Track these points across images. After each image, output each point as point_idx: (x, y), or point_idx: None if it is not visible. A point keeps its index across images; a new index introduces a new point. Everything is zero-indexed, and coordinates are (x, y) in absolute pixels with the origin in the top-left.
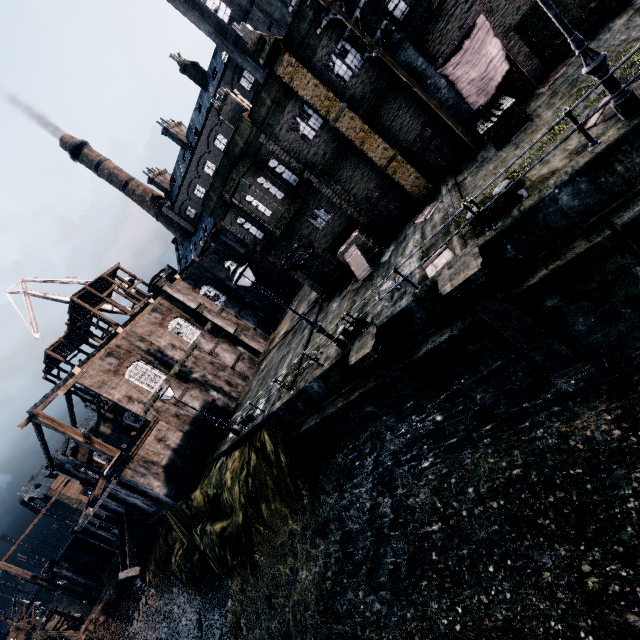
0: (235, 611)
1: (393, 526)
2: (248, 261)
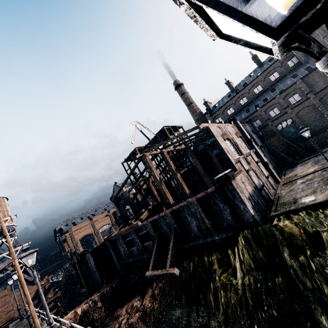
0: None
1: None
2: (262, 140)
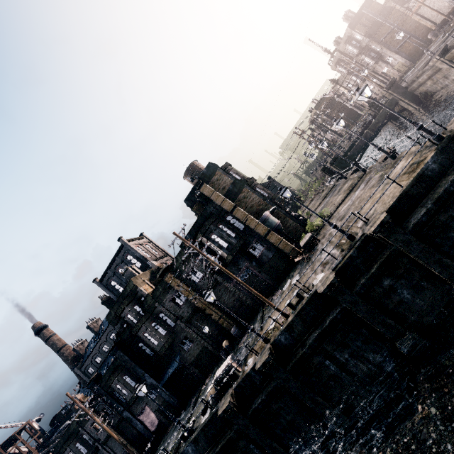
0: None
1: None
2: None
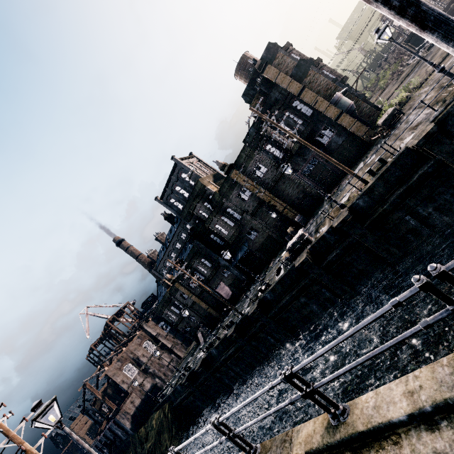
0: None
1: (195, 445)
2: None
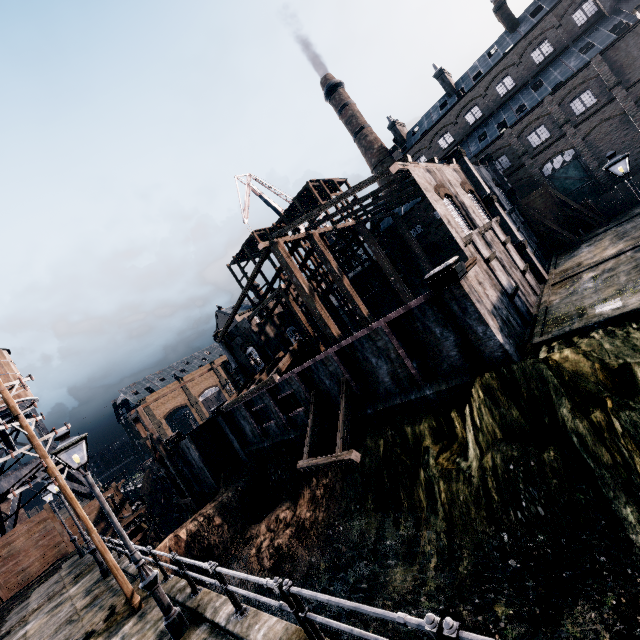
0: None
1: None
2: (511, 199)
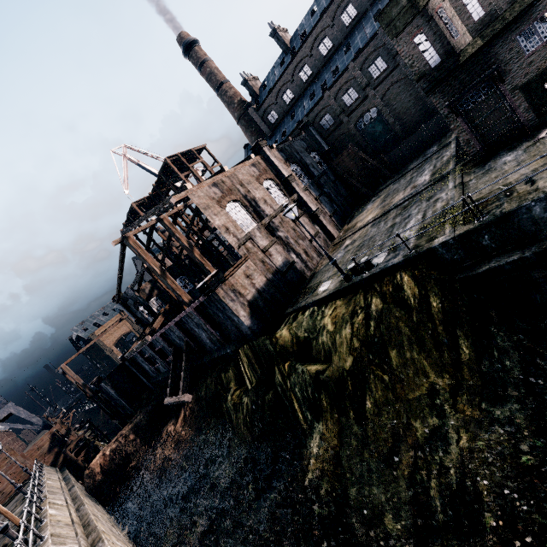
0: (330, 460)
1: None
2: (328, 159)
